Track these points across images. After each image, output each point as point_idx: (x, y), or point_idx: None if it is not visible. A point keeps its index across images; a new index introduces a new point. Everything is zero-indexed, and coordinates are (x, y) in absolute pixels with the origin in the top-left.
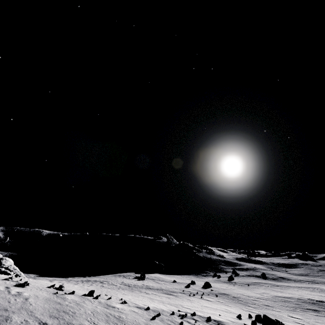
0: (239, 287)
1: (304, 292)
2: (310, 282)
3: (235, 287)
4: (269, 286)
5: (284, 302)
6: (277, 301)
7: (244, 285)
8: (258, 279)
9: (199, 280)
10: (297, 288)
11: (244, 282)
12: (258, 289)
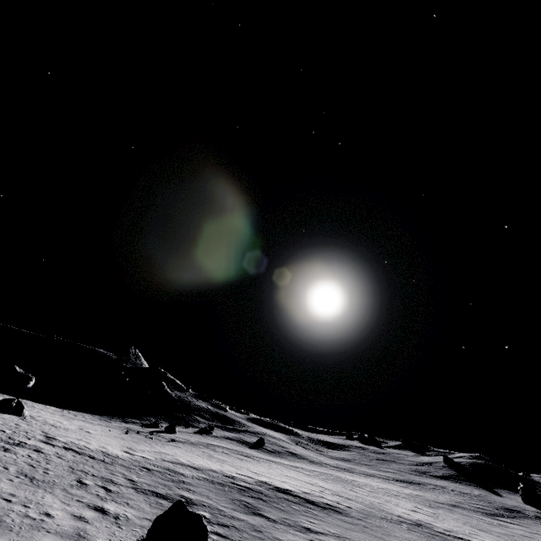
0: (133, 437)
1: (287, 472)
2: (341, 469)
3: (113, 434)
4: (222, 452)
5: (142, 471)
6: (115, 465)
7: (160, 439)
8: (236, 445)
9: (83, 419)
10: (288, 466)
11: (185, 439)
12: (173, 447)
